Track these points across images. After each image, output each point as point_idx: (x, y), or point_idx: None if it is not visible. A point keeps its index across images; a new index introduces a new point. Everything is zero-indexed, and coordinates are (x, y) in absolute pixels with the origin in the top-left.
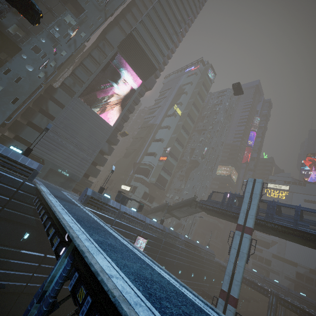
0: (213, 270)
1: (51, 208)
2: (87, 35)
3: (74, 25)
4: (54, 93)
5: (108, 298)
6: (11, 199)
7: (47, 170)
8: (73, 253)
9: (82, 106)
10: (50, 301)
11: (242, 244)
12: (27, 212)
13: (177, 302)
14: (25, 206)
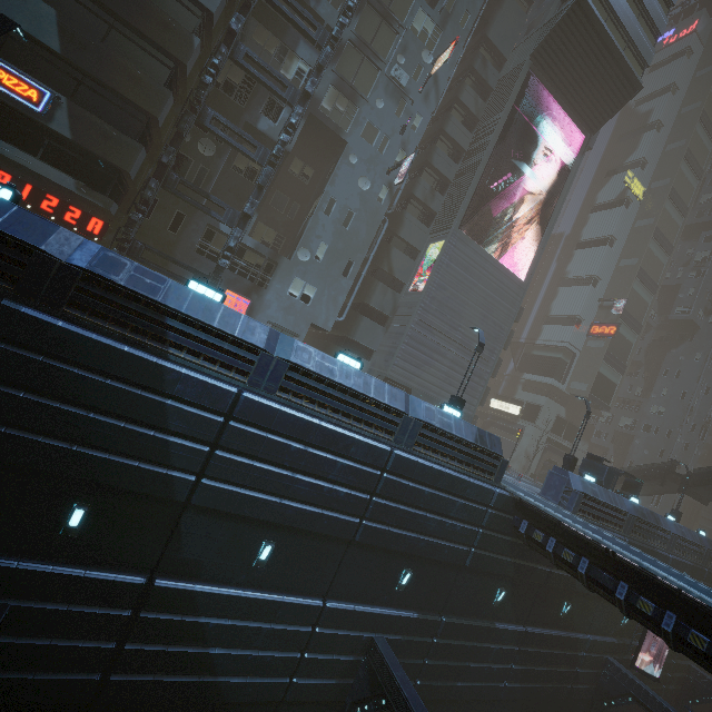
0: None
1: None
2: (458, 51)
3: (431, 33)
4: (399, 228)
5: None
6: (477, 529)
7: None
8: None
9: (466, 249)
10: None
11: None
12: (502, 550)
13: None
14: (498, 538)
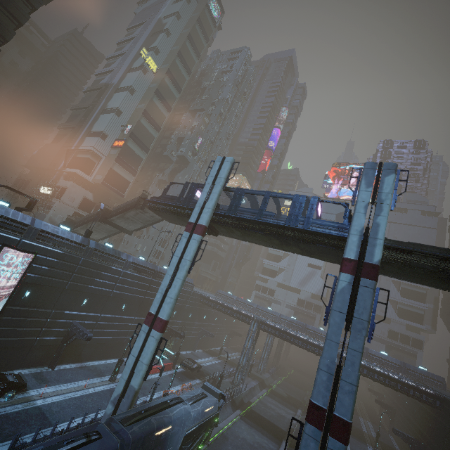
0: (190, 303)
1: None
2: None
3: None
4: None
5: None
6: None
7: None
8: None
9: None
10: None
11: (187, 249)
12: None
13: None
14: None
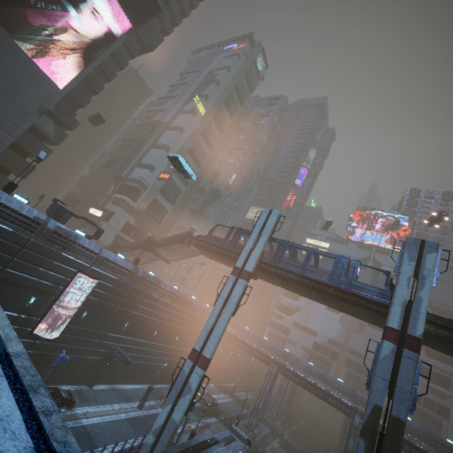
0: None
1: None
2: None
3: None
4: None
5: None
6: None
7: None
8: None
9: None
10: None
11: (233, 292)
12: None
13: None
14: None
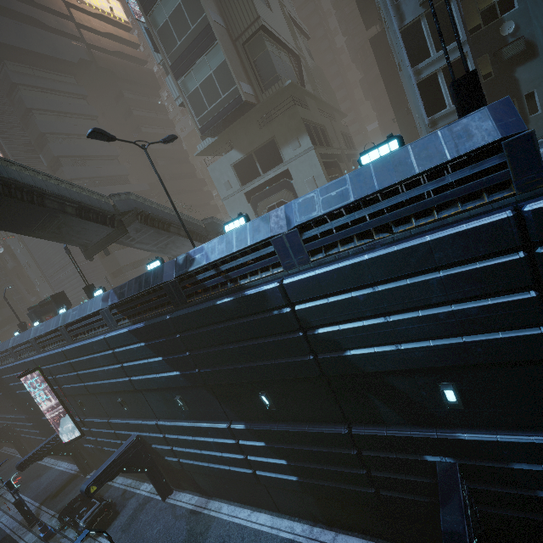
0: None
1: None
2: None
3: None
4: None
5: None
6: None
7: None
8: None
9: None
10: None
11: None
12: None
13: None
14: None
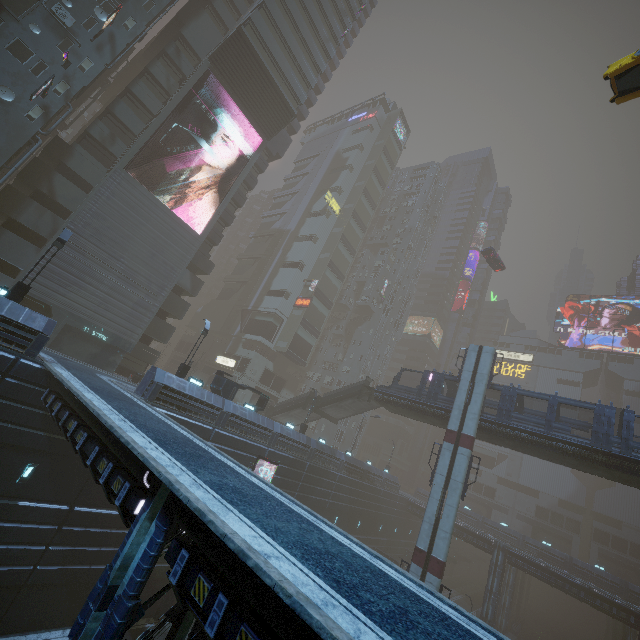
0: (396, 512)
1: (100, 419)
2: (140, 26)
3: None
4: (67, 157)
5: (268, 596)
6: None
7: (58, 328)
8: (169, 511)
9: (134, 190)
10: (128, 606)
11: (454, 466)
12: (29, 422)
13: (379, 589)
14: (23, 410)
